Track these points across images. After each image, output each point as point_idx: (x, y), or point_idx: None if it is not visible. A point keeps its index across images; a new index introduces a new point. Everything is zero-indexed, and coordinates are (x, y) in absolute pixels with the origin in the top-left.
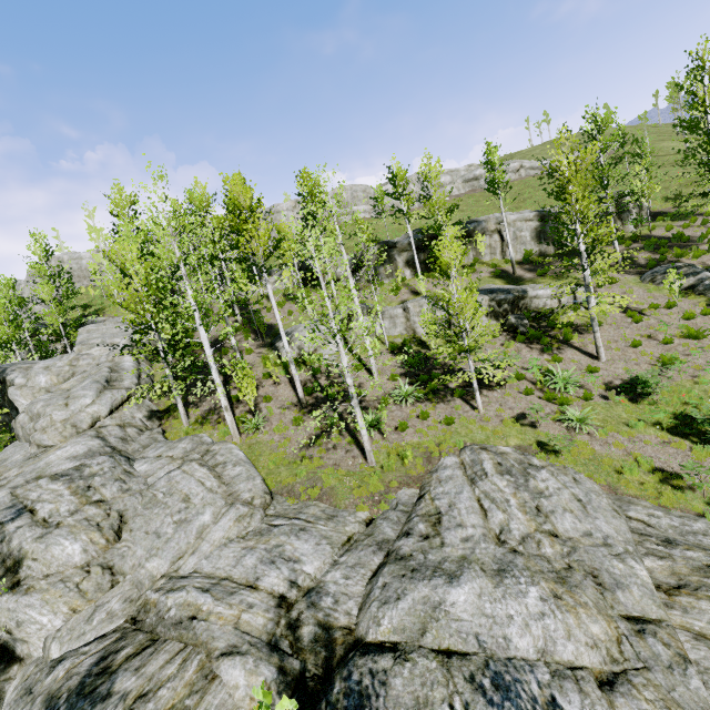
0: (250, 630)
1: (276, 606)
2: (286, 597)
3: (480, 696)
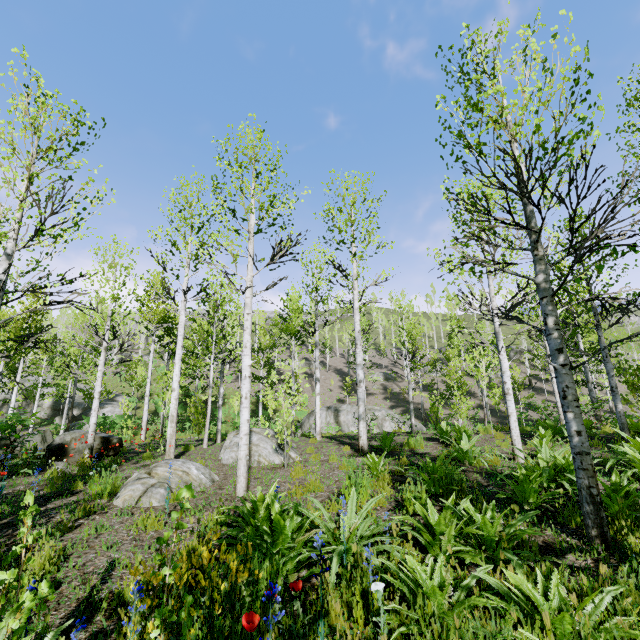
0: None
1: None
2: None
3: None
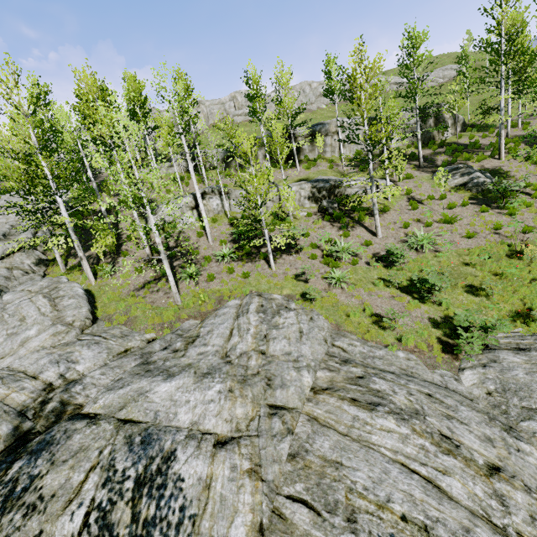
0: (11, 403)
1: (42, 389)
2: (53, 384)
3: (127, 446)
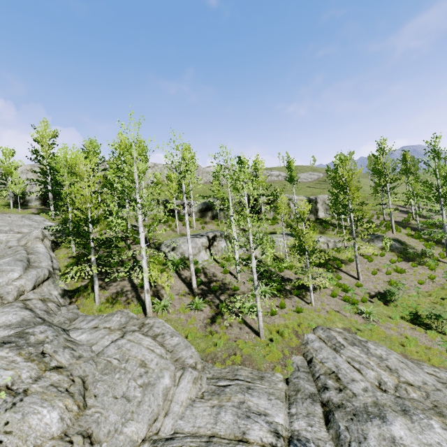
0: None
1: None
2: None
3: None
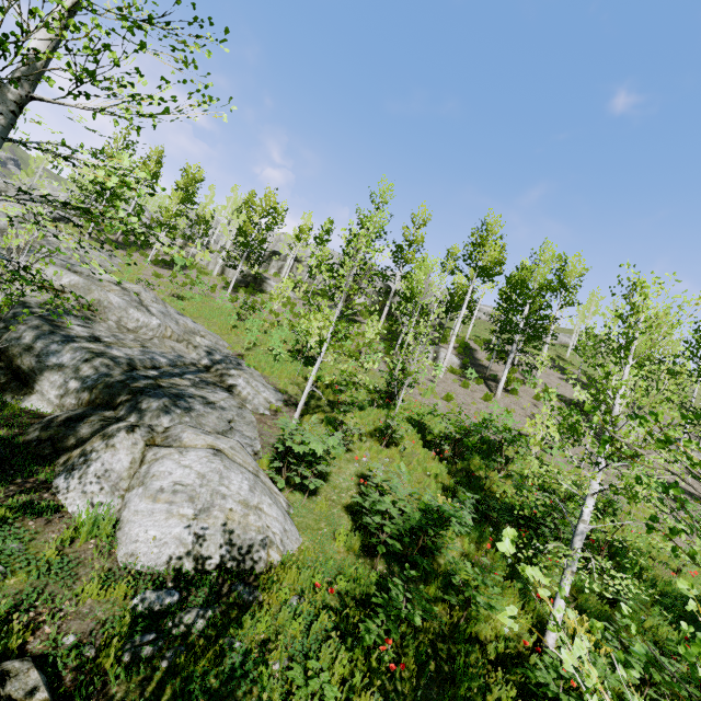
0: None
1: None
2: None
3: None
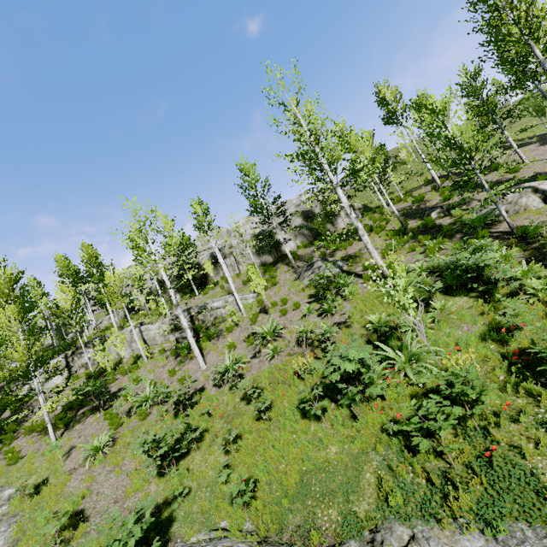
0: None
1: None
2: None
3: None
